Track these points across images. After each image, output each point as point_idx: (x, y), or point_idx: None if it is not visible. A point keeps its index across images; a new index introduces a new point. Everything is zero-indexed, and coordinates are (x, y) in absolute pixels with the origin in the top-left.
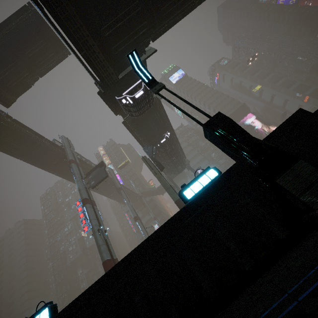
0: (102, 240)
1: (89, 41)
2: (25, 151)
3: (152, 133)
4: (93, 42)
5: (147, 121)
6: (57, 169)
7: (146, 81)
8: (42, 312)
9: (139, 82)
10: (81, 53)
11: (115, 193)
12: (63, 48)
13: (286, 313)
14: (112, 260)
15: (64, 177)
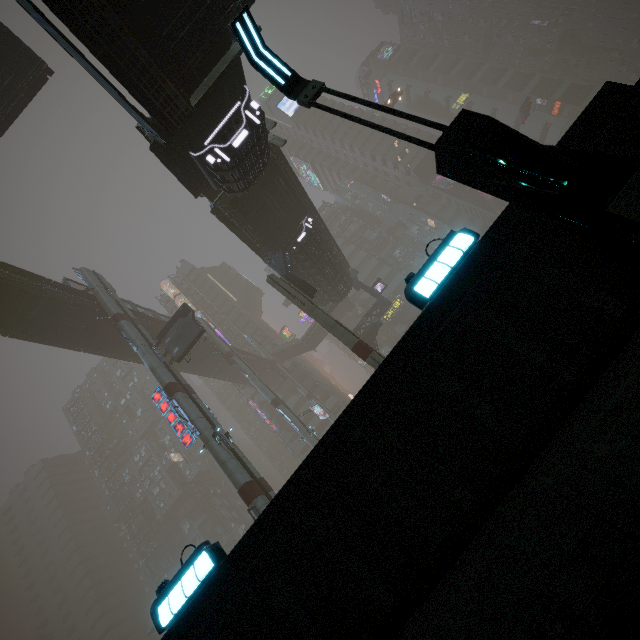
0: (225, 451)
1: (109, 21)
2: (8, 315)
3: (276, 226)
4: (118, 22)
5: (262, 200)
6: (91, 341)
7: (281, 83)
8: (198, 560)
9: (235, 112)
10: (97, 53)
11: (220, 366)
12: (32, 59)
13: None
14: (255, 482)
15: (110, 354)
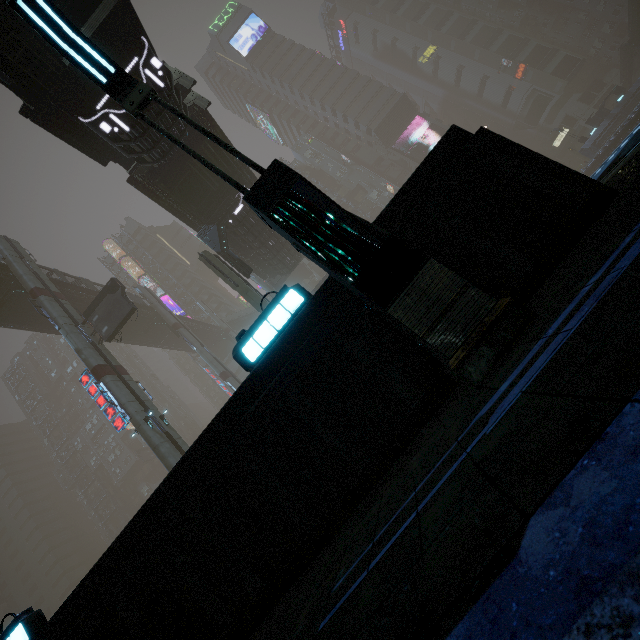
0: (158, 435)
1: None
2: None
3: (209, 197)
4: None
5: (188, 169)
6: (11, 315)
7: (102, 81)
8: (13, 633)
9: (132, 69)
10: None
11: (169, 336)
12: None
13: (348, 597)
14: None
15: (37, 329)
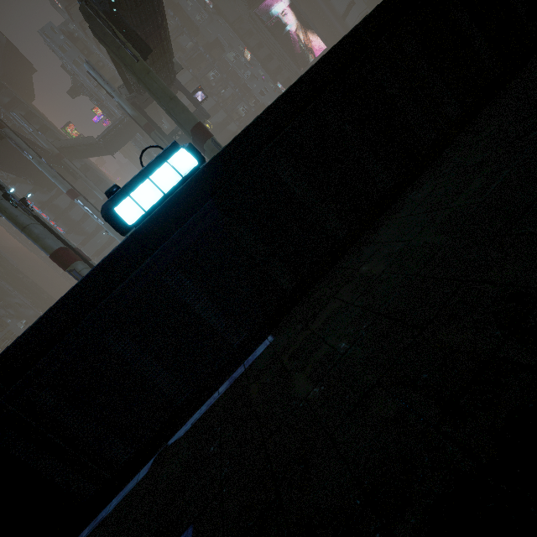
0: (26, 216)
1: None
2: None
3: None
4: None
5: None
6: None
7: None
8: (174, 157)
9: None
10: None
11: None
12: None
13: None
14: (71, 250)
15: None
